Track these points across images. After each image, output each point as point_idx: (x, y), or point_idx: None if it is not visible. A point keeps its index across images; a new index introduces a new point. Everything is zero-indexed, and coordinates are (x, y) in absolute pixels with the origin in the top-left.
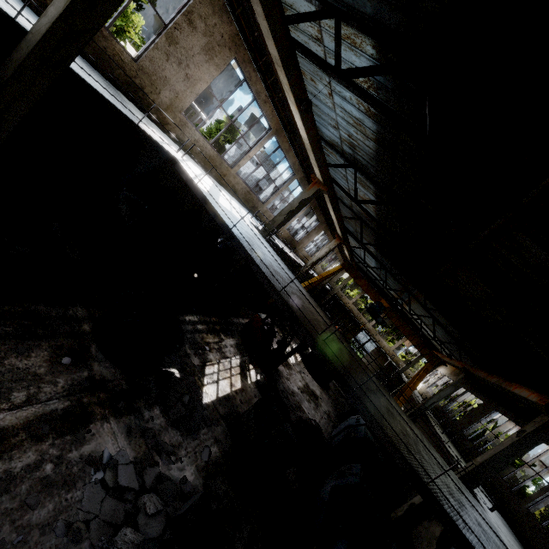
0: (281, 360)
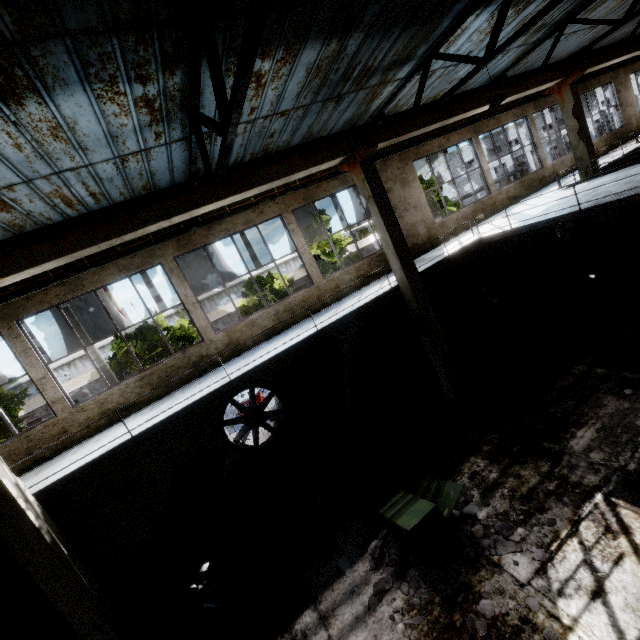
0: None
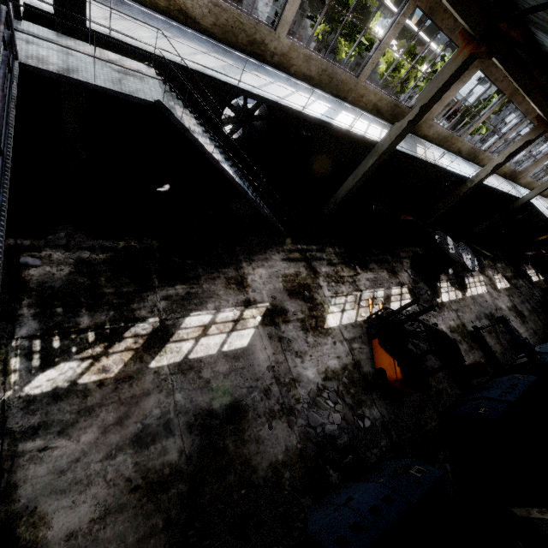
0: None
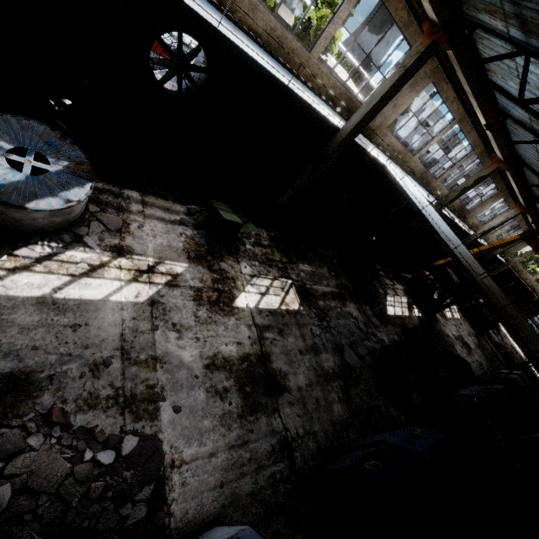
0: (440, 308)
